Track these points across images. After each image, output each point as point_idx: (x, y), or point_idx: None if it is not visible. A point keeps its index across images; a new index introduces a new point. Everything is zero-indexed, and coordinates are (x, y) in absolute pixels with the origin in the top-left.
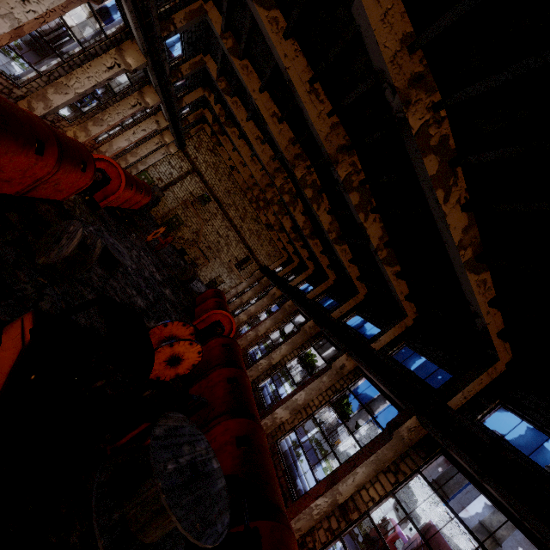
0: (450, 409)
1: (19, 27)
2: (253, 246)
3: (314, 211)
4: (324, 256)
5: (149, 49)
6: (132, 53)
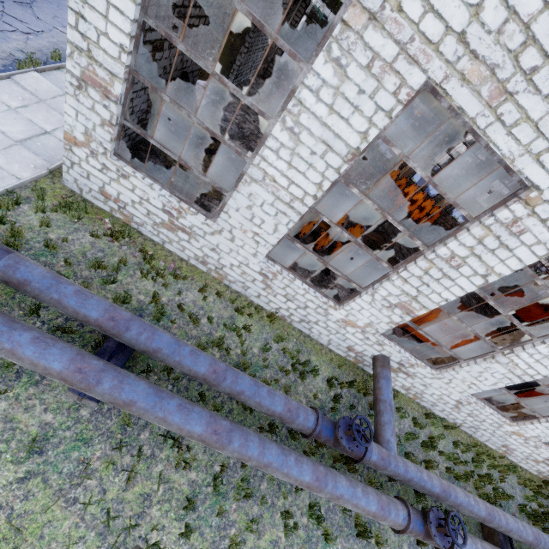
0: None
1: None
2: None
3: None
4: None
5: None
6: None
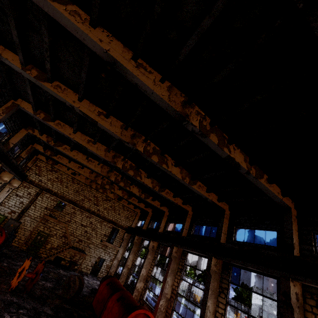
0: None
1: None
2: (113, 218)
3: (166, 170)
4: (177, 198)
5: None
6: None
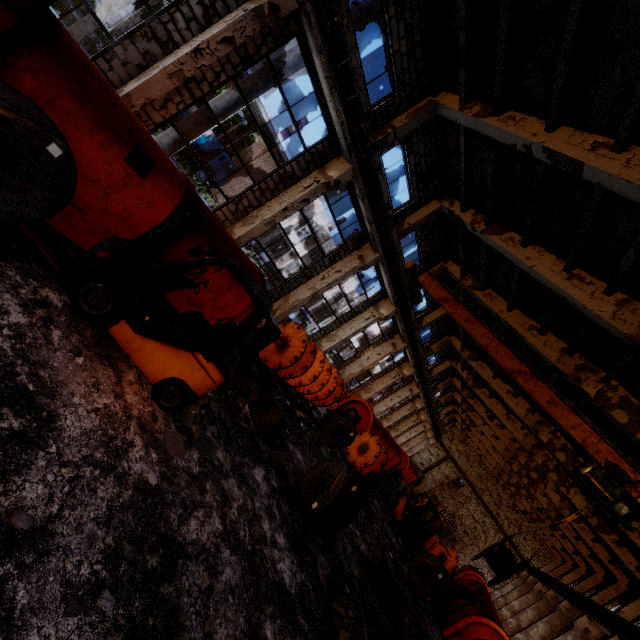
0: (639, 628)
1: (388, 407)
2: (513, 538)
3: (543, 489)
4: (580, 543)
5: (427, 401)
6: (419, 402)
